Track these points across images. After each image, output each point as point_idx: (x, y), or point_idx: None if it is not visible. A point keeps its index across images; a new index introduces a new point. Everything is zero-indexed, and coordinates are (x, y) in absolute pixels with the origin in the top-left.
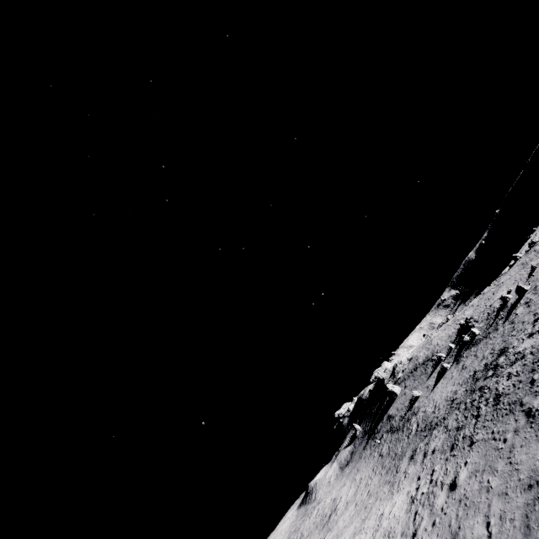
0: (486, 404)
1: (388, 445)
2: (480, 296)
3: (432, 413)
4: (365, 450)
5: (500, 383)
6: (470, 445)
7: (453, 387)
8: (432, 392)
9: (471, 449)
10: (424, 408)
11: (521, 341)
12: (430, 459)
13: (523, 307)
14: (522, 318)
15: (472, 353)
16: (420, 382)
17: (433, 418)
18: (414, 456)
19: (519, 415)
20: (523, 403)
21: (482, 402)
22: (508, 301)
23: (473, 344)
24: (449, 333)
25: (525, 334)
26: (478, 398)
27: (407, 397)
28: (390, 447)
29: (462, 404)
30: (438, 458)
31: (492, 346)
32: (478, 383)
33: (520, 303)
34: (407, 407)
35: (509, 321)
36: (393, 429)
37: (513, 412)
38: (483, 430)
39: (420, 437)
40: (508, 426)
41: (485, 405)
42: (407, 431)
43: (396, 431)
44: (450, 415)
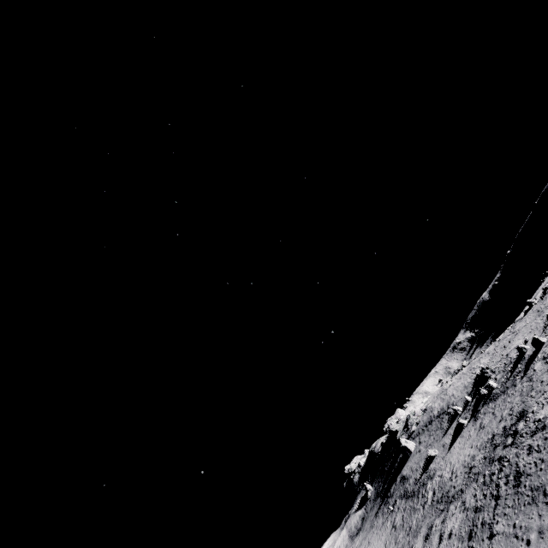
0: (506, 483)
1: (402, 514)
2: (496, 342)
3: (449, 480)
4: (376, 518)
5: (521, 457)
6: (489, 537)
7: (471, 450)
8: (449, 453)
9: (490, 543)
10: (441, 472)
11: (541, 406)
12: (447, 545)
13: (541, 363)
14: (541, 377)
15: (489, 409)
16: (436, 439)
17: (450, 488)
18: (430, 535)
19: (543, 509)
20: (547, 493)
21: (502, 478)
22: (525, 353)
23: (491, 399)
24: (464, 382)
25: (545, 398)
26: (498, 472)
27: (422, 456)
28: (404, 517)
29: (481, 476)
30: (455, 546)
31: (510, 405)
32: (497, 451)
33: (538, 357)
34: (422, 467)
35: (527, 377)
36: (407, 494)
37: (536, 502)
38: (504, 520)
39: (436, 510)
40: (531, 522)
41: (505, 484)
42: (422, 499)
43: (410, 497)
44: (467, 488)
